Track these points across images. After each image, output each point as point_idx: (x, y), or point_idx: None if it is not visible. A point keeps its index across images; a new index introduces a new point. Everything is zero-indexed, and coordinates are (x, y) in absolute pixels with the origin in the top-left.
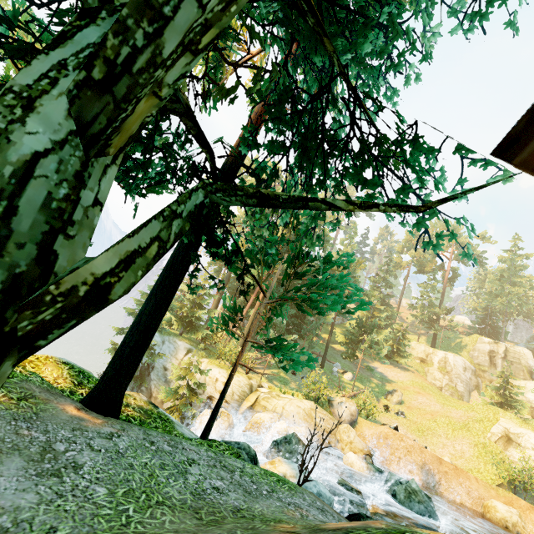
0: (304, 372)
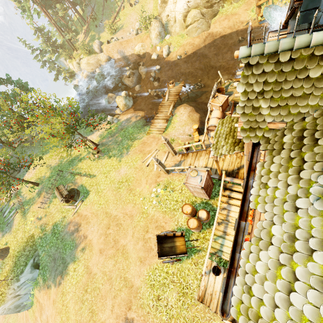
0: (100, 19)
